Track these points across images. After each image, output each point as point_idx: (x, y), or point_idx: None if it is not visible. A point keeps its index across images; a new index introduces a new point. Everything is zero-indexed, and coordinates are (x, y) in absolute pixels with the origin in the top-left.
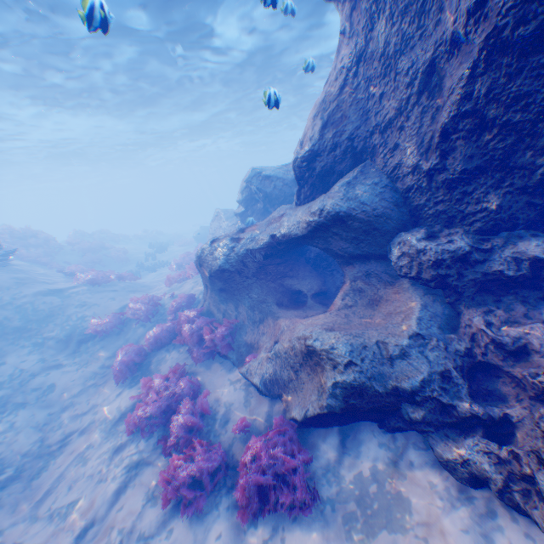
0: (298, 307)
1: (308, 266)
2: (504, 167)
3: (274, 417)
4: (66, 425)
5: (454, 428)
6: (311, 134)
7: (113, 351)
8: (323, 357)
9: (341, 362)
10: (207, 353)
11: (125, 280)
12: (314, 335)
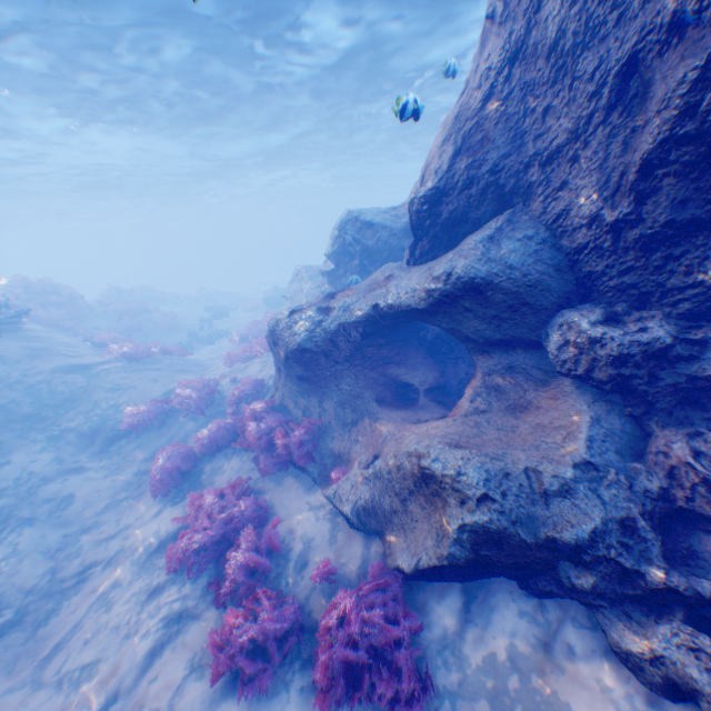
0: (406, 406)
1: (422, 350)
2: None
3: (370, 564)
4: (86, 552)
5: (639, 605)
6: (437, 165)
7: (152, 452)
8: (445, 486)
9: (472, 496)
10: (279, 463)
11: (172, 356)
12: (433, 453)
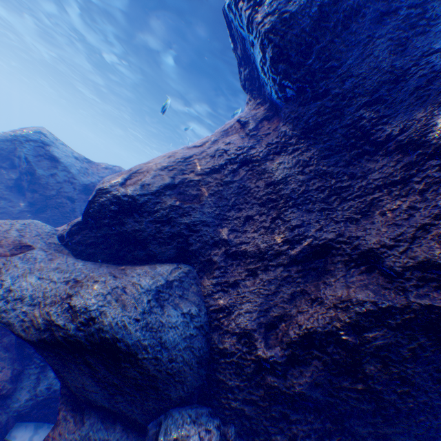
0: None
1: (13, 336)
2: (340, 421)
3: None
4: None
5: None
6: (150, 183)
7: None
8: None
9: None
10: None
11: None
12: None
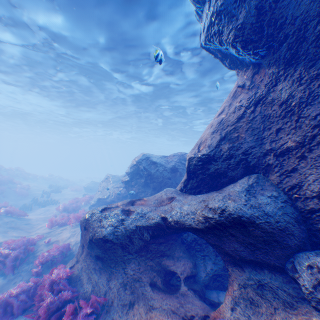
0: (172, 292)
1: (183, 245)
2: None
3: None
4: None
5: None
6: (210, 143)
7: None
8: None
9: None
10: None
11: (13, 215)
12: None
